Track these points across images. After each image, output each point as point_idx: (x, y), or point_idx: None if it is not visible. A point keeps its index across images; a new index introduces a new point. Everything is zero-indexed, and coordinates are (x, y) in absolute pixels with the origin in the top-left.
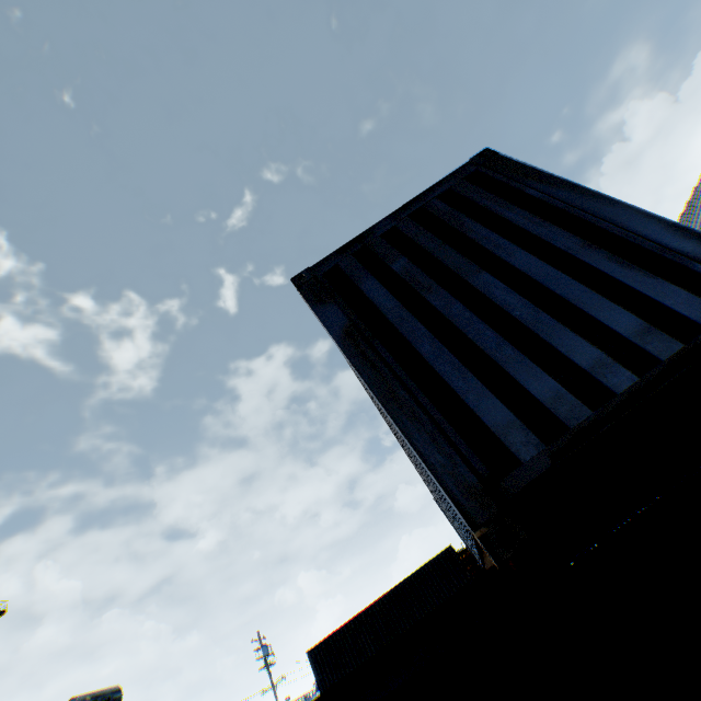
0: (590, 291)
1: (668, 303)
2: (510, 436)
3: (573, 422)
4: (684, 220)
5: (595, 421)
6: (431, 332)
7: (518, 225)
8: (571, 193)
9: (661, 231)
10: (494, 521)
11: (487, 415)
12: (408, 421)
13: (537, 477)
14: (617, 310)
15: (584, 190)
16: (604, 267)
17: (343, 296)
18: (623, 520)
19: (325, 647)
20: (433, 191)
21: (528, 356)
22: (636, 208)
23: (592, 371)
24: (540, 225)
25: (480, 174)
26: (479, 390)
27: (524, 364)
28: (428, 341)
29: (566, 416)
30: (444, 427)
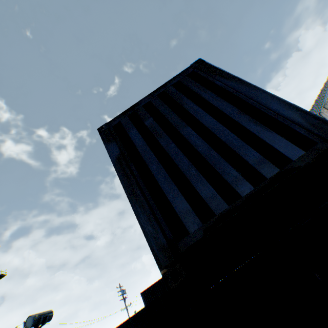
0: (238, 138)
1: (275, 146)
2: (186, 218)
3: (218, 211)
4: (322, 92)
5: (229, 211)
6: (157, 159)
7: (208, 101)
8: (236, 83)
9: (277, 105)
10: (170, 266)
11: (177, 206)
12: (138, 207)
13: (195, 241)
14: (249, 149)
15: (243, 81)
16: (246, 125)
17: (120, 138)
18: (240, 265)
19: (149, 291)
20: (171, 82)
21: (202, 174)
22: (267, 92)
23: (231, 183)
24: (219, 101)
25: (194, 73)
26: (175, 192)
27: (199, 178)
28: (156, 164)
29: (215, 208)
30: (155, 212)
